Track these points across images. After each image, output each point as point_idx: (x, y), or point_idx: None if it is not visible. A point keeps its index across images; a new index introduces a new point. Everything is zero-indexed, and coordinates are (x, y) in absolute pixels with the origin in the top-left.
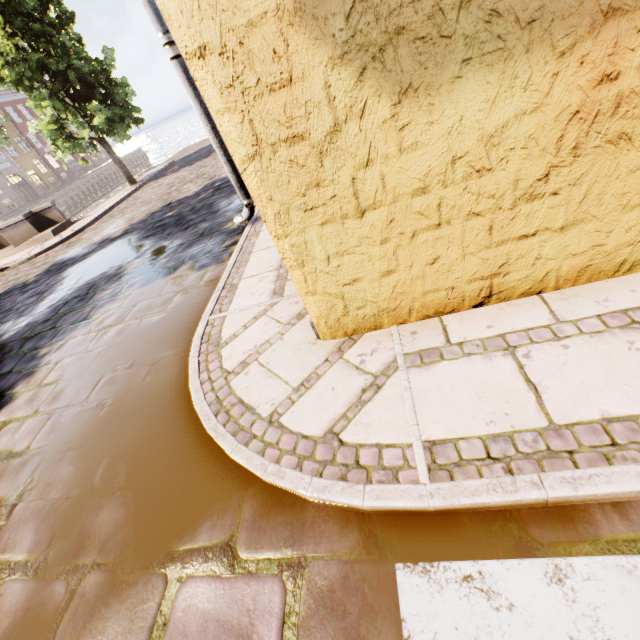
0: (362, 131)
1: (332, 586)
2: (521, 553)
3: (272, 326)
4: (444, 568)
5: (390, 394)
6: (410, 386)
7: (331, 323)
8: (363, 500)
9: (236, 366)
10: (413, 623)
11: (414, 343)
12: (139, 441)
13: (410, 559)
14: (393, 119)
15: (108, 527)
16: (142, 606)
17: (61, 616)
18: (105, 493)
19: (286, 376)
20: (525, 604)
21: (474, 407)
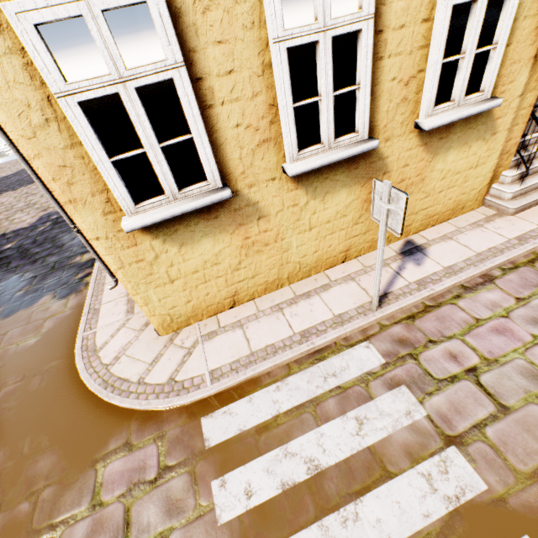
0: (168, 256)
1: (178, 435)
2: (241, 398)
3: (130, 333)
4: (217, 412)
5: (196, 355)
6: (204, 350)
7: (165, 327)
8: (187, 400)
9: (112, 360)
10: (207, 433)
11: (206, 330)
12: (52, 420)
13: (206, 414)
14: (179, 252)
15: (47, 467)
16: (85, 485)
17: (32, 514)
18: (36, 454)
19: (144, 359)
20: (241, 412)
21: (228, 352)
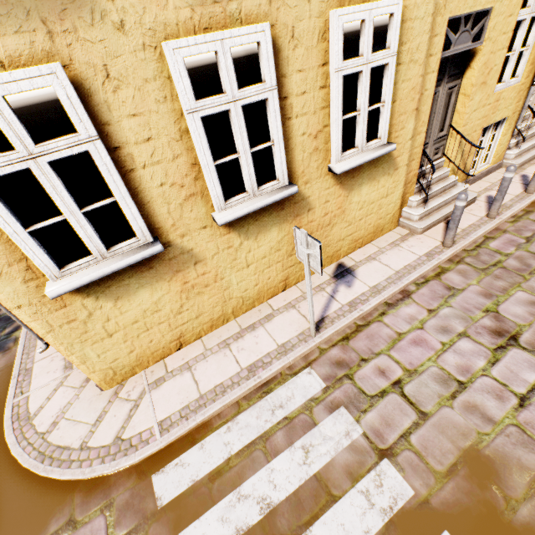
0: (103, 312)
1: (127, 500)
2: (193, 445)
3: (70, 392)
4: (169, 466)
5: (143, 407)
6: (152, 399)
7: (108, 381)
8: (135, 459)
9: (49, 427)
10: (159, 491)
11: (153, 377)
12: None
13: (157, 470)
14: (115, 306)
15: None
16: None
17: None
18: None
19: (86, 419)
20: (193, 461)
21: (177, 399)
